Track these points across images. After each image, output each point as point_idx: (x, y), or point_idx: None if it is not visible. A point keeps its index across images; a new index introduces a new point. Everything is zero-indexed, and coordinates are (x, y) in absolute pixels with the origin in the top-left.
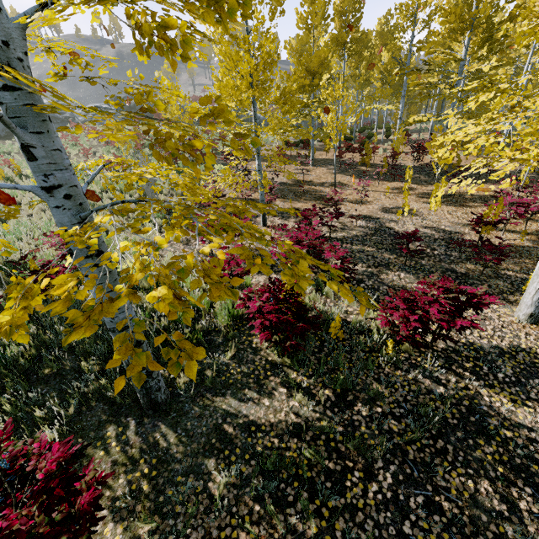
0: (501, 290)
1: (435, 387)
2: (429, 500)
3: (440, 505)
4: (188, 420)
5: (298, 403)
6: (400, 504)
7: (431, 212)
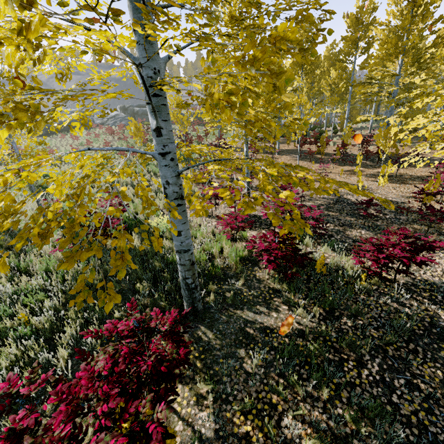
0: None
1: (402, 309)
2: (409, 382)
3: (418, 386)
4: (219, 324)
5: (298, 316)
6: (387, 383)
7: (379, 188)
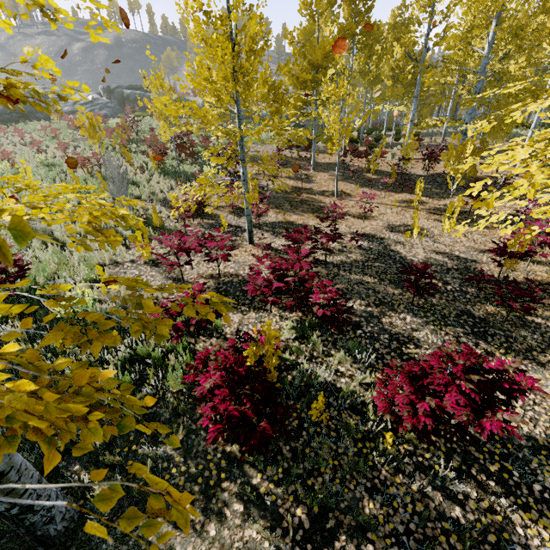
0: (529, 346)
1: (449, 508)
2: None
3: None
4: None
5: (257, 533)
6: None
7: (443, 233)
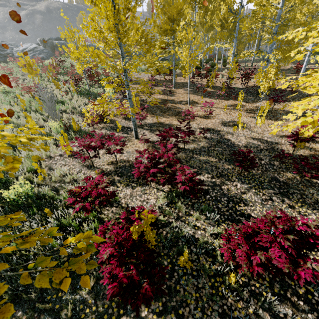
0: (316, 200)
1: None
2: None
3: None
4: None
5: None
6: None
7: (256, 125)
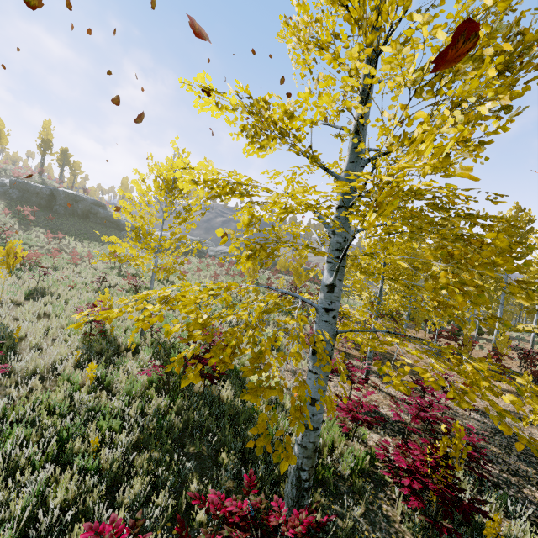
0: None
1: None
2: None
3: None
4: None
5: None
6: None
7: None
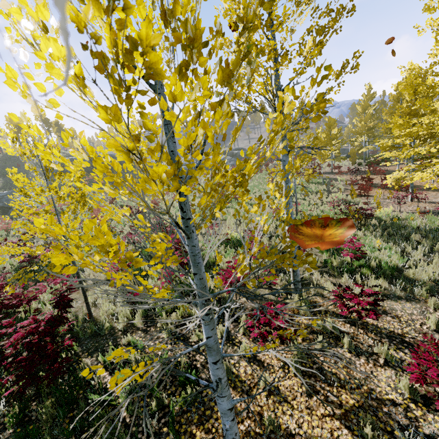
0: None
1: None
2: None
3: None
4: None
5: None
6: None
7: None
